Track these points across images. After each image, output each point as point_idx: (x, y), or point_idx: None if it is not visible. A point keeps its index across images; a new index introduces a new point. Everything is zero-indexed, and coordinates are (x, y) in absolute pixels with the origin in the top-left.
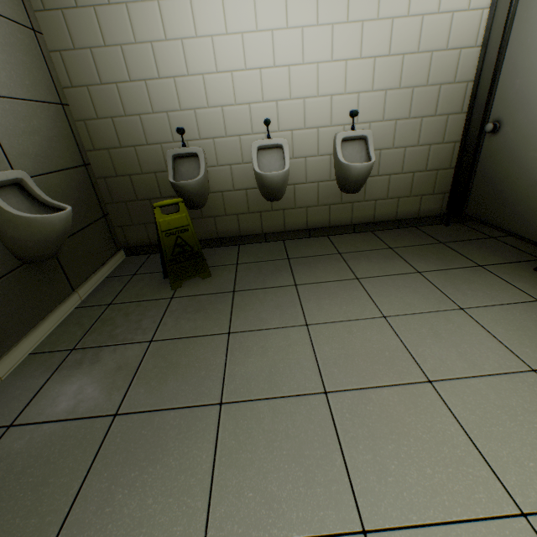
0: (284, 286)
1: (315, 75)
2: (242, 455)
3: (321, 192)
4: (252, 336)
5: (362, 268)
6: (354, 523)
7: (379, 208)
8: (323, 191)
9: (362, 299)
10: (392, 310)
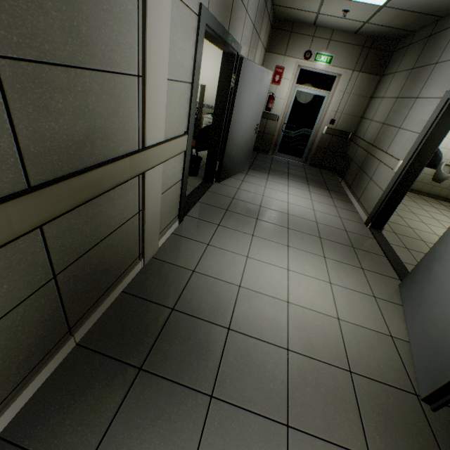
0: (411, 201)
1: (447, 142)
2: (423, 219)
3: (424, 178)
4: (410, 207)
5: (435, 206)
6: (446, 229)
7: (442, 191)
8: (425, 178)
9: (437, 211)
10: (447, 215)
